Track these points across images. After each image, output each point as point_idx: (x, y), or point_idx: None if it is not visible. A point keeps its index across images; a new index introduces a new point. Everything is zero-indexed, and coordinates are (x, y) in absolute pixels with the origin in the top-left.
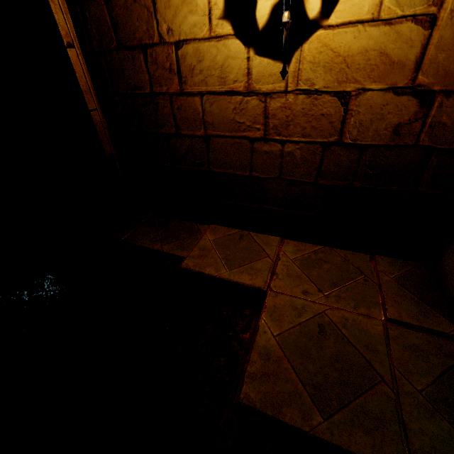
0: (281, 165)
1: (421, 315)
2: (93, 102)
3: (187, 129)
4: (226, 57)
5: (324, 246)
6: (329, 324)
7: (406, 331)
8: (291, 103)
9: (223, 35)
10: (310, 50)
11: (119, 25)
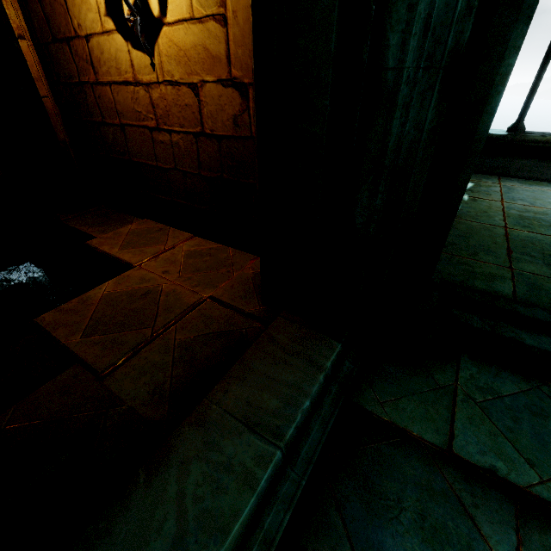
0: (174, 155)
1: (240, 297)
2: (45, 90)
3: (108, 118)
4: (116, 50)
5: (224, 245)
6: (157, 292)
7: (217, 307)
8: (165, 94)
9: (110, 30)
10: (163, 45)
11: (50, 20)
